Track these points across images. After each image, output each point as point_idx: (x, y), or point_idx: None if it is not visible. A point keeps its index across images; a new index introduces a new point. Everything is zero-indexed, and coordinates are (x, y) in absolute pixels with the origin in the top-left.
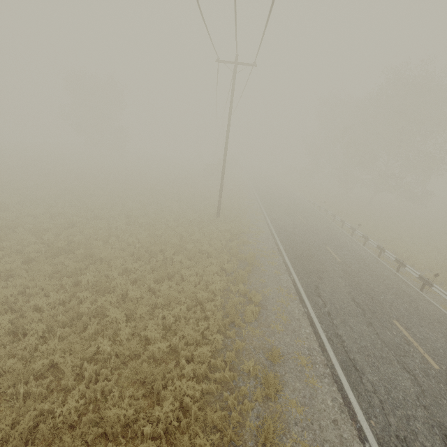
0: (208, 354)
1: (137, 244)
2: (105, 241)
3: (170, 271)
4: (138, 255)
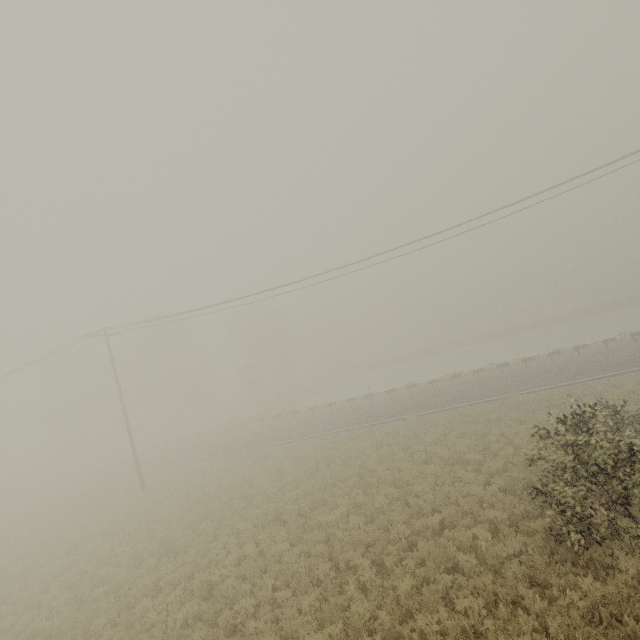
0: (319, 452)
1: (178, 513)
2: (153, 537)
3: (241, 482)
4: (208, 500)
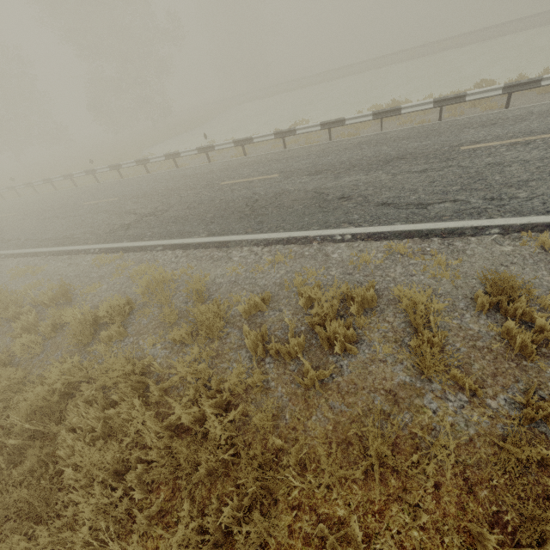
0: None
1: None
2: None
3: None
4: None
